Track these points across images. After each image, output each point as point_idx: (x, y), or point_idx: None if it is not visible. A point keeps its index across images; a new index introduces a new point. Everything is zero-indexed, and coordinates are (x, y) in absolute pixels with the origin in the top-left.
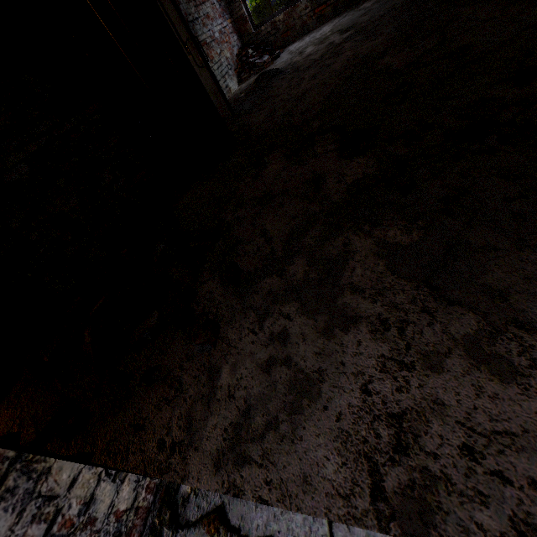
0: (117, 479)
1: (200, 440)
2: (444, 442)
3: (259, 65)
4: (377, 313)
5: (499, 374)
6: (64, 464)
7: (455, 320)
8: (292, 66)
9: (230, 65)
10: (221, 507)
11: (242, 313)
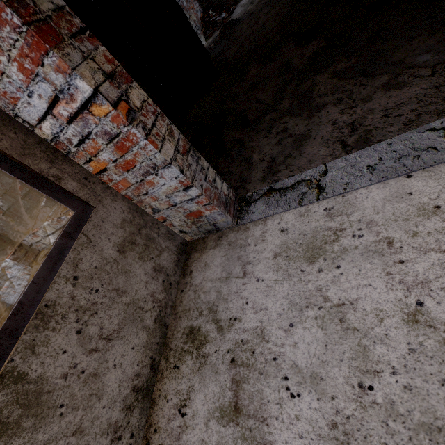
0: (221, 180)
1: (251, 179)
2: (374, 119)
3: (219, 22)
4: (336, 98)
5: (399, 88)
6: (204, 160)
7: (377, 81)
8: (247, 14)
9: (197, 27)
10: (270, 188)
11: (256, 134)
